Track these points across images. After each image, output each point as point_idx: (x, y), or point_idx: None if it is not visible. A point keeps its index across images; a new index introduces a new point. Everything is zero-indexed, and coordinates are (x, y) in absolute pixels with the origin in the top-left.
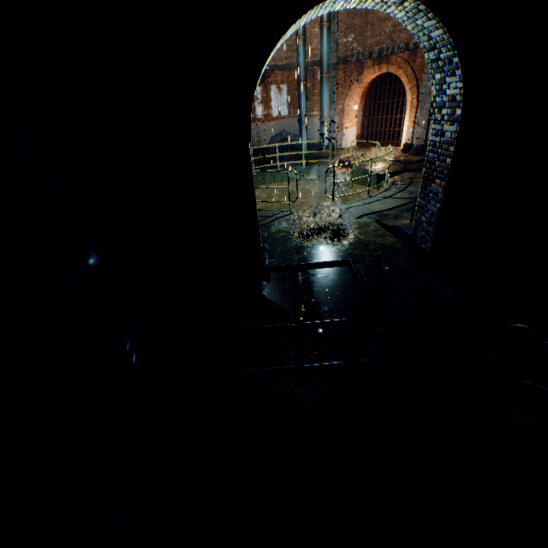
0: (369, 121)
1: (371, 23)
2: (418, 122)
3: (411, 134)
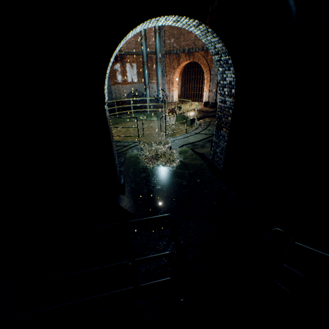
0: (185, 87)
1: (183, 33)
2: (211, 89)
3: (208, 96)
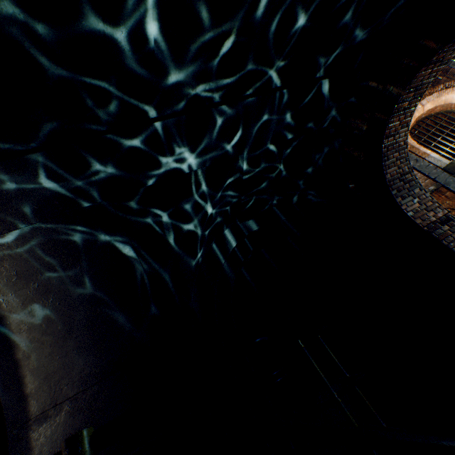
0: None
1: None
2: None
3: None
